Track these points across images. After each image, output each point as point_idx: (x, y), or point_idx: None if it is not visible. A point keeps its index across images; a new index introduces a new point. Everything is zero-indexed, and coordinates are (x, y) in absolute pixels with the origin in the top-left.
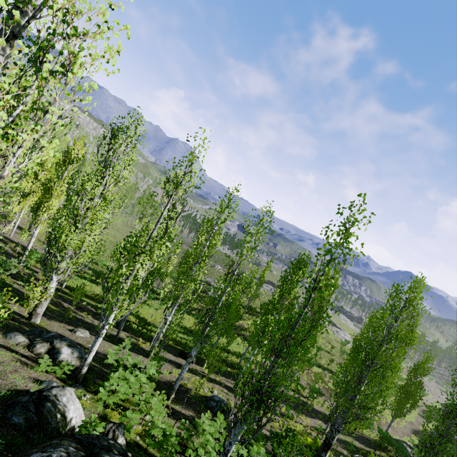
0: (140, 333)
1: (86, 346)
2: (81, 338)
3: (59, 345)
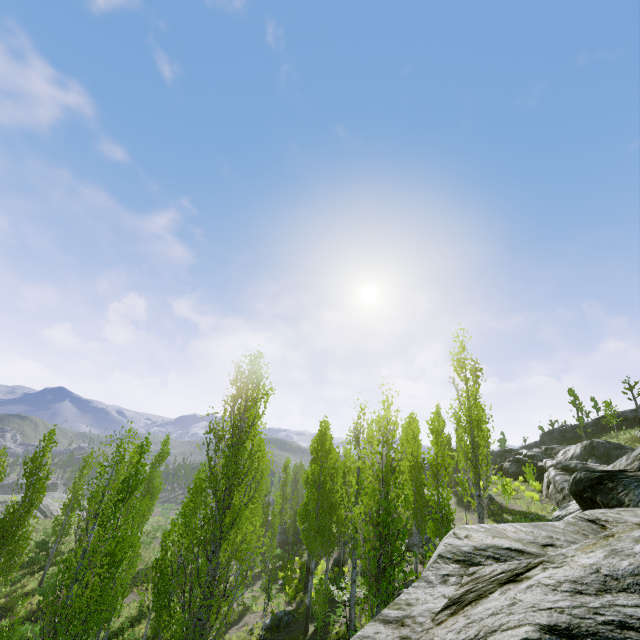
0: None
1: None
2: None
3: None
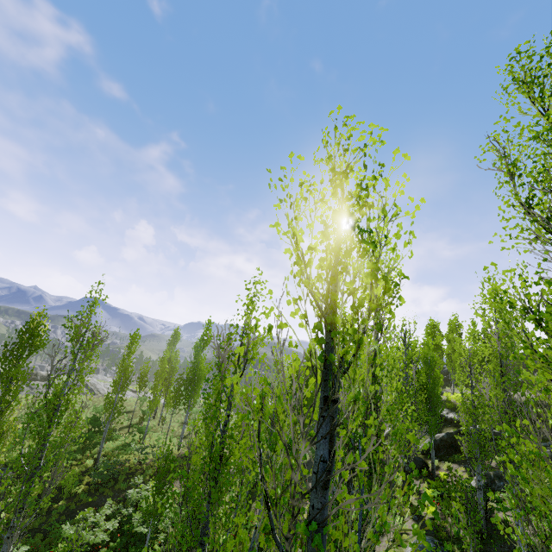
0: None
1: None
2: None
3: None
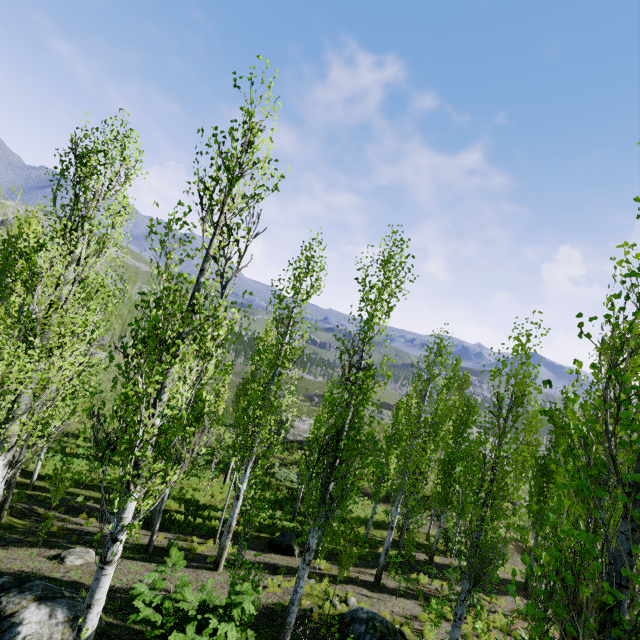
0: (192, 528)
1: (90, 583)
2: (76, 568)
3: (16, 605)
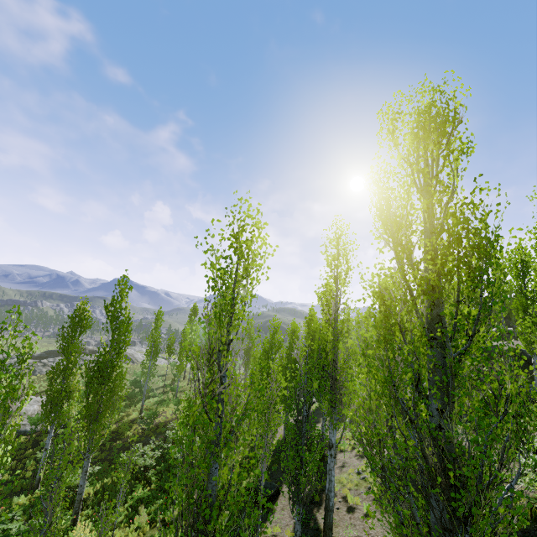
0: None
1: None
2: None
3: None
